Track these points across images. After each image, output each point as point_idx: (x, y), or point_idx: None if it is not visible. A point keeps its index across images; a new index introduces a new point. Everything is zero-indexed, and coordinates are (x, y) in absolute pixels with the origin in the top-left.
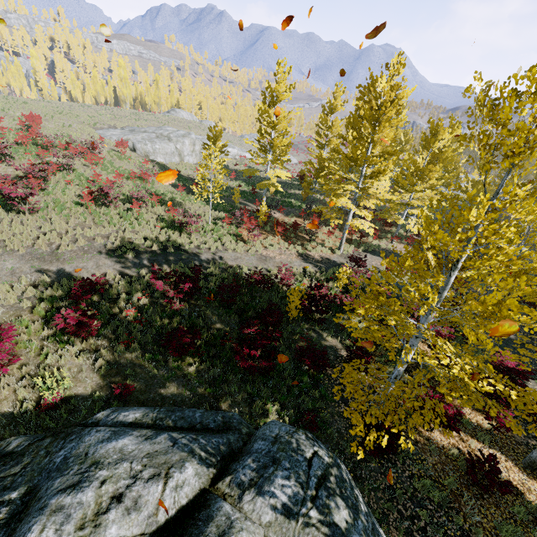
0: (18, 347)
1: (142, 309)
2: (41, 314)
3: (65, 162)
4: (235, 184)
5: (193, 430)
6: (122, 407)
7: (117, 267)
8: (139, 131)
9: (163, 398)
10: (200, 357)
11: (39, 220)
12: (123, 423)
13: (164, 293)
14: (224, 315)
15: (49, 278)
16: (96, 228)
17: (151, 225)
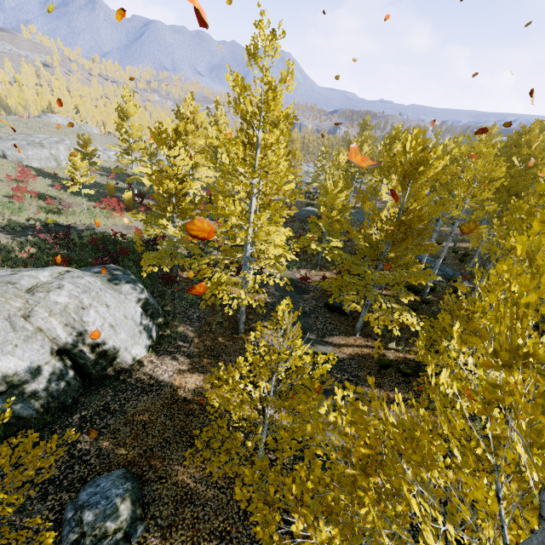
0: None
1: (33, 255)
2: None
3: None
4: (115, 182)
5: None
6: None
7: (9, 237)
8: (7, 138)
9: None
10: None
11: None
12: None
13: (48, 243)
14: (93, 254)
15: None
16: None
17: (33, 211)
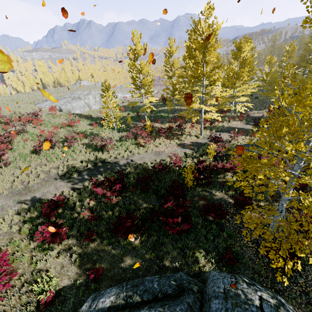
0: (15, 263)
1: (92, 209)
2: (26, 233)
3: (20, 128)
4: (125, 114)
5: (157, 300)
6: (99, 292)
7: (69, 185)
8: (61, 98)
9: (124, 270)
10: (140, 232)
11: (12, 169)
12: (103, 309)
13: (104, 194)
14: (146, 197)
15: (27, 206)
16: (49, 164)
17: (83, 152)
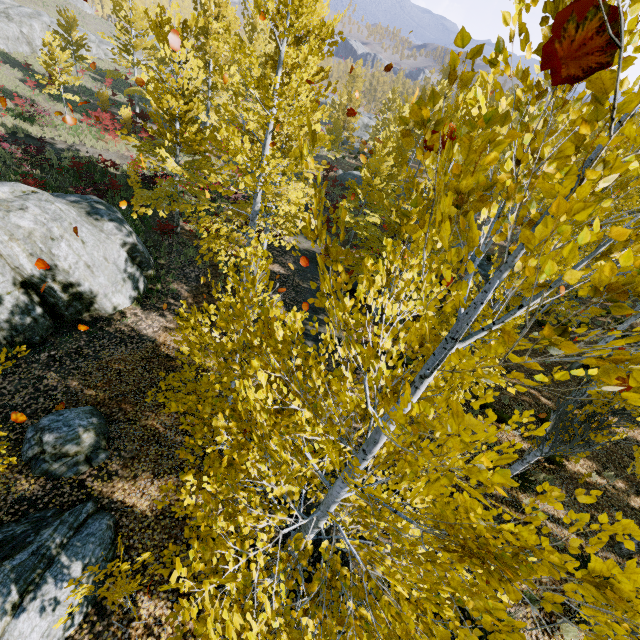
0: None
1: None
2: None
3: None
4: (111, 93)
5: None
6: None
7: None
8: None
9: None
10: None
11: None
12: None
13: (15, 158)
14: (75, 182)
15: None
16: None
17: None
